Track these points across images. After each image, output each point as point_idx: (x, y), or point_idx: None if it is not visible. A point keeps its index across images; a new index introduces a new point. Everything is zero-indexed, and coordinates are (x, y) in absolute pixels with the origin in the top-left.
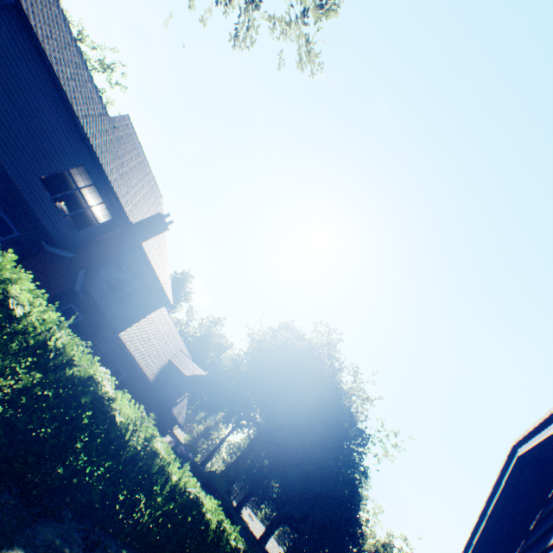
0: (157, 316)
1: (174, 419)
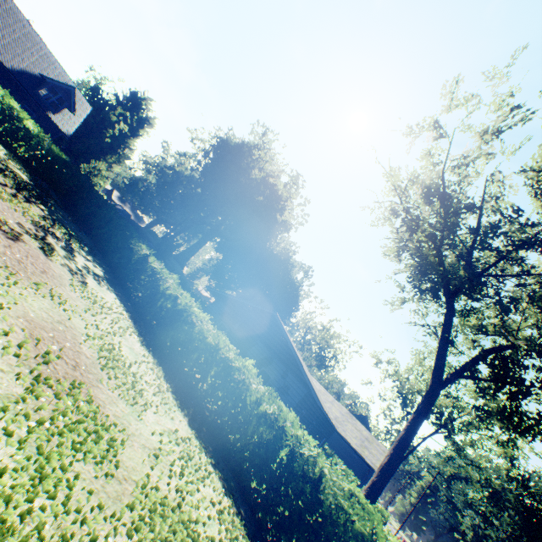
0: (18, 29)
1: (53, 123)
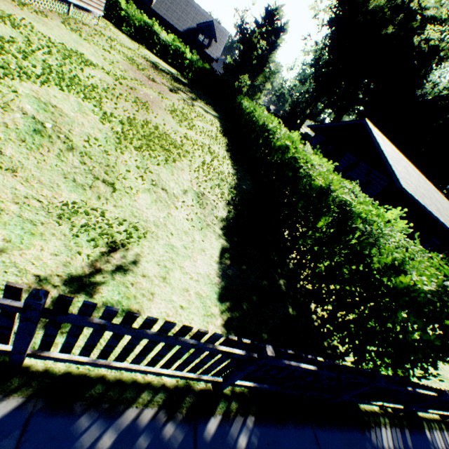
0: (182, 3)
1: (207, 55)
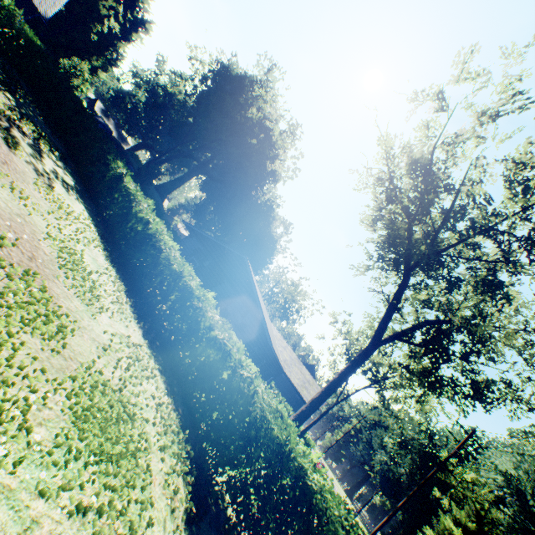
0: None
1: None
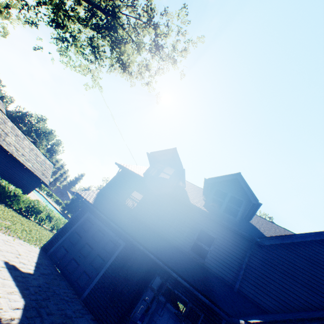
0: None
1: None
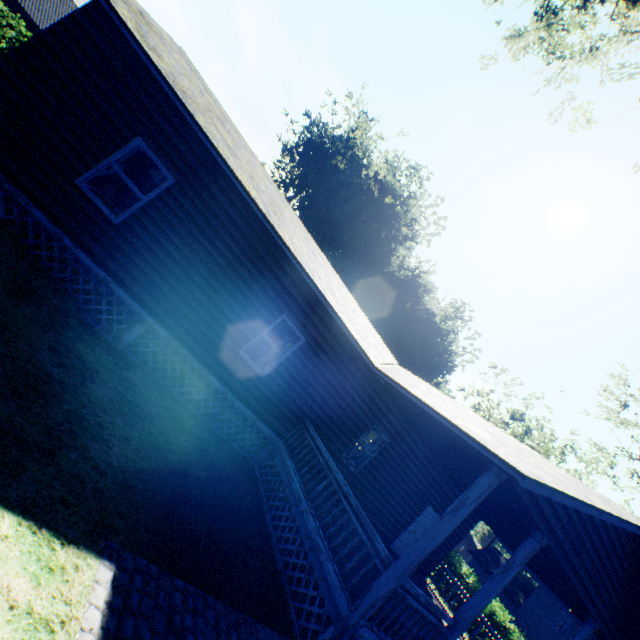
0: None
1: None
